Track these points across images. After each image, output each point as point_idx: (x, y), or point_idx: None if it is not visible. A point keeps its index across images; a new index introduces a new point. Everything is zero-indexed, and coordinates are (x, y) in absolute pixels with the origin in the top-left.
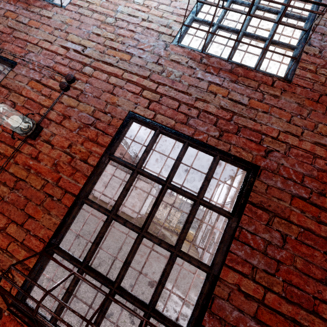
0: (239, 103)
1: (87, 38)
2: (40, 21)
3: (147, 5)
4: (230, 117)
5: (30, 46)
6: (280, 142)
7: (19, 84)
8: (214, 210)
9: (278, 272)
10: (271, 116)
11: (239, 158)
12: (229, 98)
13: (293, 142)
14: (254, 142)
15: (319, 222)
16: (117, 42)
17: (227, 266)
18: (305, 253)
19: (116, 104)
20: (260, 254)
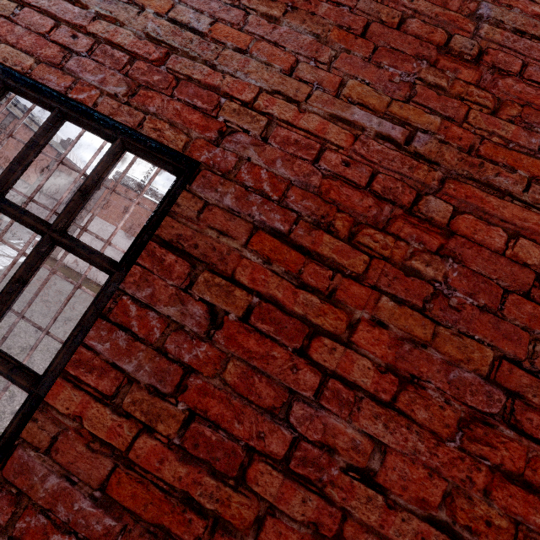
0: (190, 30)
1: None
2: None
3: None
4: (162, 57)
5: None
6: (259, 114)
7: None
8: (80, 255)
9: (180, 392)
10: (253, 59)
11: (163, 145)
12: (171, 19)
13: (285, 115)
14: (202, 111)
15: (300, 285)
16: None
17: (67, 376)
18: (251, 351)
19: None
20: (151, 352)
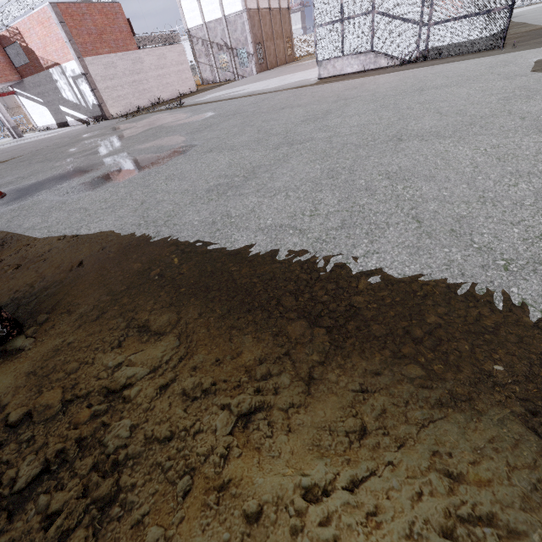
0: None
1: None
2: None
3: None
4: None
5: None
6: None
7: None
8: None
9: None
10: None
11: None
12: None
13: None
14: None
15: None
16: None
17: None
18: None
19: None
20: None
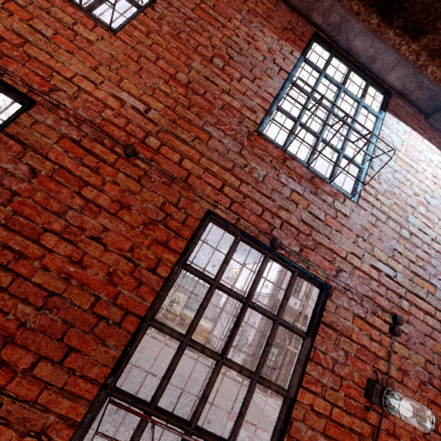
0: None
1: (391, 256)
2: (337, 219)
3: (430, 218)
4: None
5: (337, 259)
6: None
7: (343, 321)
8: None
9: None
10: None
11: None
12: None
13: None
14: None
15: None
16: (419, 266)
17: None
18: None
19: (439, 353)
20: None
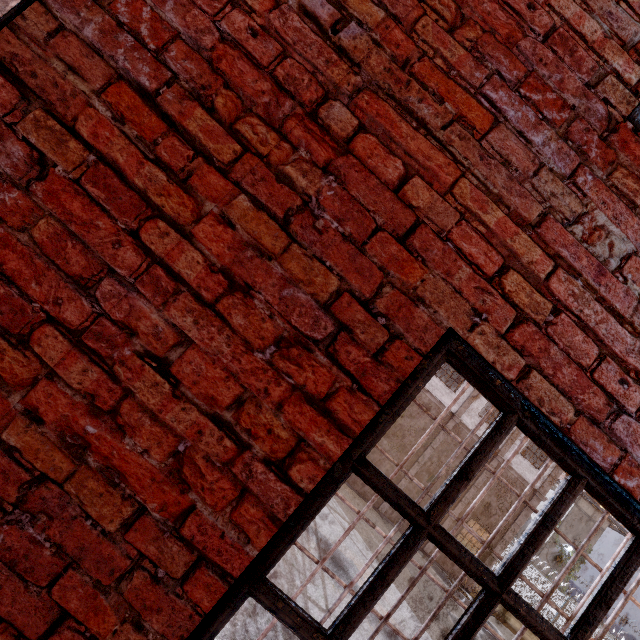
0: None
1: None
2: None
3: None
4: None
5: None
6: None
7: None
8: None
9: None
10: None
11: None
12: None
13: None
14: None
15: (152, 158)
16: None
17: None
18: (73, 214)
19: None
20: None
